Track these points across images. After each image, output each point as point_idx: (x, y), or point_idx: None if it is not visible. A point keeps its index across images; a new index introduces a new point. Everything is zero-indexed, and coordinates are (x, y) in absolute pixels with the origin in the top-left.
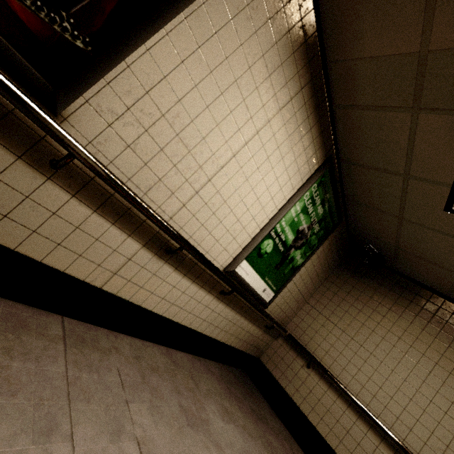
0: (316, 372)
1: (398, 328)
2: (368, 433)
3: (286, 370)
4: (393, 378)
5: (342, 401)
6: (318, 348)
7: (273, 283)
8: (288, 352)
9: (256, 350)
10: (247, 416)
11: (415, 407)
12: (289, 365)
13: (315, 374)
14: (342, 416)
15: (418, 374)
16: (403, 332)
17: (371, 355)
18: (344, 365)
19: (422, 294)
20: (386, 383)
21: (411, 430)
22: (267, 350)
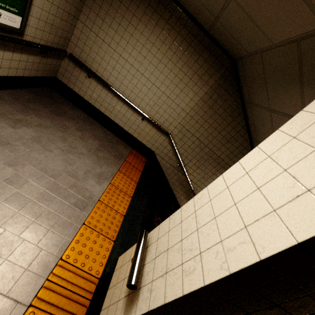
0: (94, 80)
1: (143, 37)
2: (123, 106)
3: (76, 82)
4: (137, 75)
5: (110, 93)
6: (93, 62)
7: (6, 3)
8: (74, 69)
9: (47, 72)
10: (44, 118)
11: (145, 89)
12: (77, 78)
13: (94, 81)
14: (111, 101)
15: (150, 70)
16: (146, 40)
17: (126, 62)
18: (111, 72)
19: (163, 1)
20: (133, 78)
21: (142, 100)
22: (60, 70)
